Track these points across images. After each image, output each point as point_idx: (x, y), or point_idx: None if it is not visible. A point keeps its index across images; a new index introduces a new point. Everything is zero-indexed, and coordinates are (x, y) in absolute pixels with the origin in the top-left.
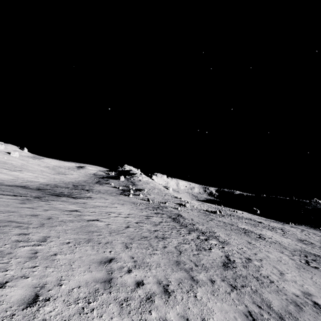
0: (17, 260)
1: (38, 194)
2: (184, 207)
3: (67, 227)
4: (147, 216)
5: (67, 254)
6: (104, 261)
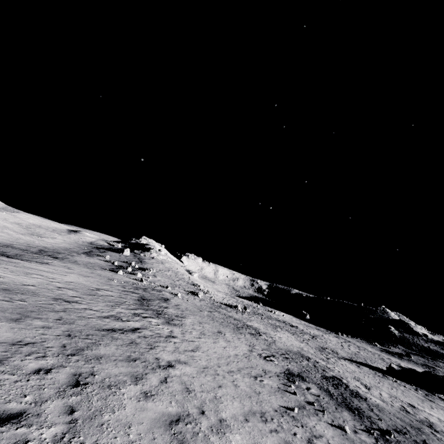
0: None
1: None
2: (194, 296)
3: None
4: (99, 289)
5: None
6: None
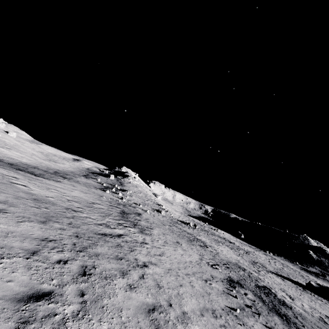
0: None
1: None
2: (158, 213)
3: None
4: (94, 203)
5: None
6: None
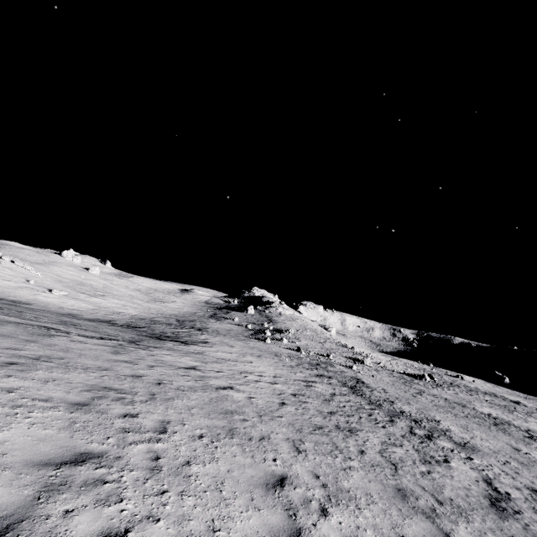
0: (132, 474)
1: (132, 335)
2: (362, 365)
3: (190, 403)
4: (305, 381)
5: (206, 462)
6: (272, 483)
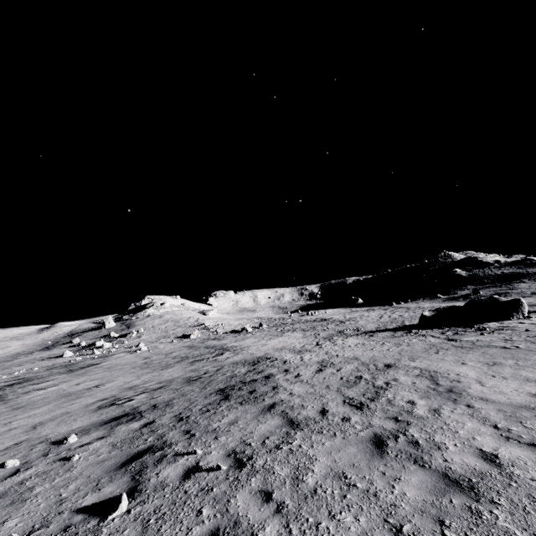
0: None
1: None
2: (182, 340)
3: None
4: None
5: None
6: None
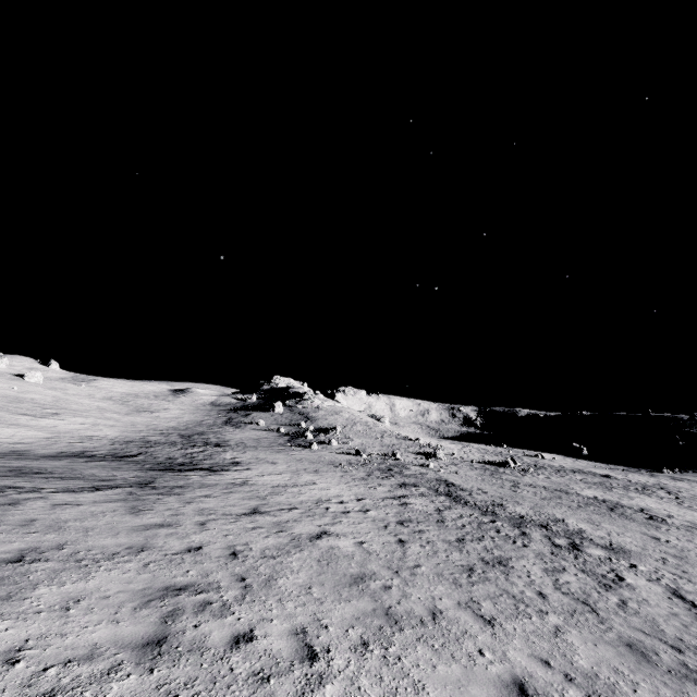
0: None
1: (135, 473)
2: (435, 460)
3: (299, 578)
4: (395, 498)
5: None
6: None
